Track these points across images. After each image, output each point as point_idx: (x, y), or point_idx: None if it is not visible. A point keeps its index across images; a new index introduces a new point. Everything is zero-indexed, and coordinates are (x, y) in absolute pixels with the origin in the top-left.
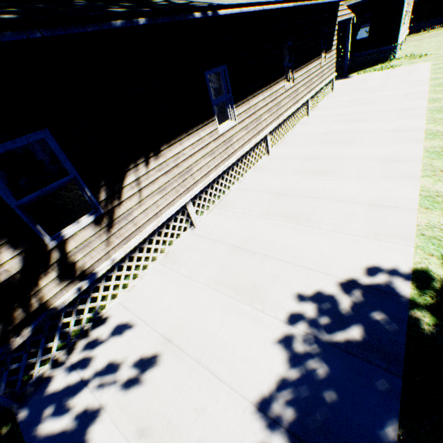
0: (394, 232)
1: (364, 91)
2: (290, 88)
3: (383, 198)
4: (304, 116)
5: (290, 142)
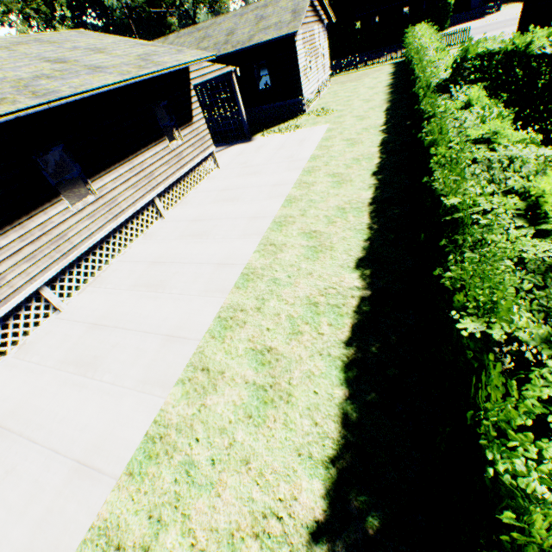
0: (53, 551)
1: (246, 172)
2: (89, 205)
3: (103, 442)
4: (154, 221)
5: (107, 279)
